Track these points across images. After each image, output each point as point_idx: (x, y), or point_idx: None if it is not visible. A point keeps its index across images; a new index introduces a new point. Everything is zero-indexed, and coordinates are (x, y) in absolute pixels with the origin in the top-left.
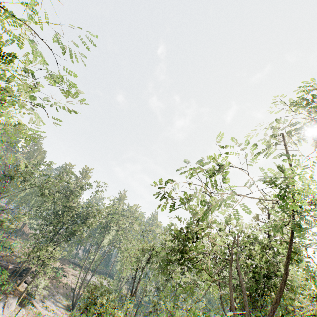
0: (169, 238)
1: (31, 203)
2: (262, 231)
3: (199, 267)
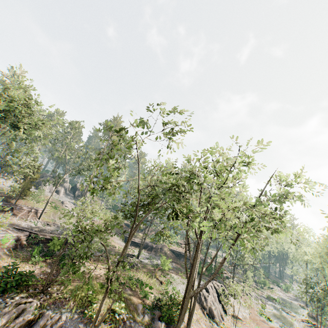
0: None
1: None
2: None
3: None
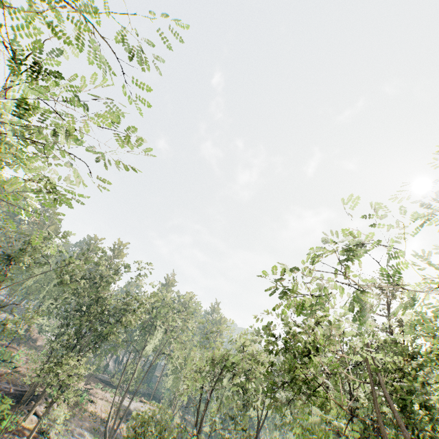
0: (247, 343)
1: (42, 294)
2: (407, 334)
3: (325, 394)
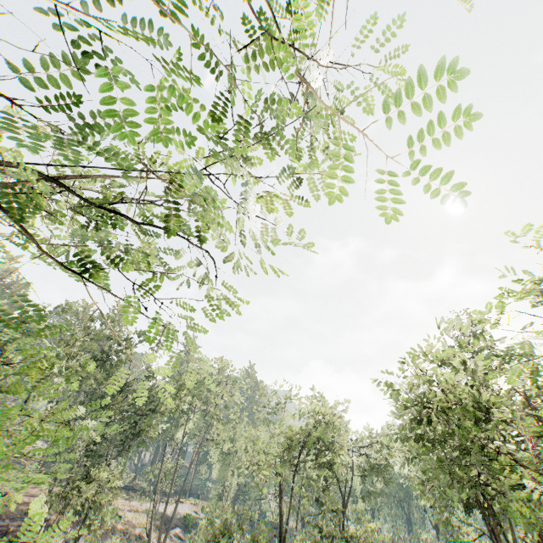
0: (328, 411)
1: None
2: None
3: (507, 462)
